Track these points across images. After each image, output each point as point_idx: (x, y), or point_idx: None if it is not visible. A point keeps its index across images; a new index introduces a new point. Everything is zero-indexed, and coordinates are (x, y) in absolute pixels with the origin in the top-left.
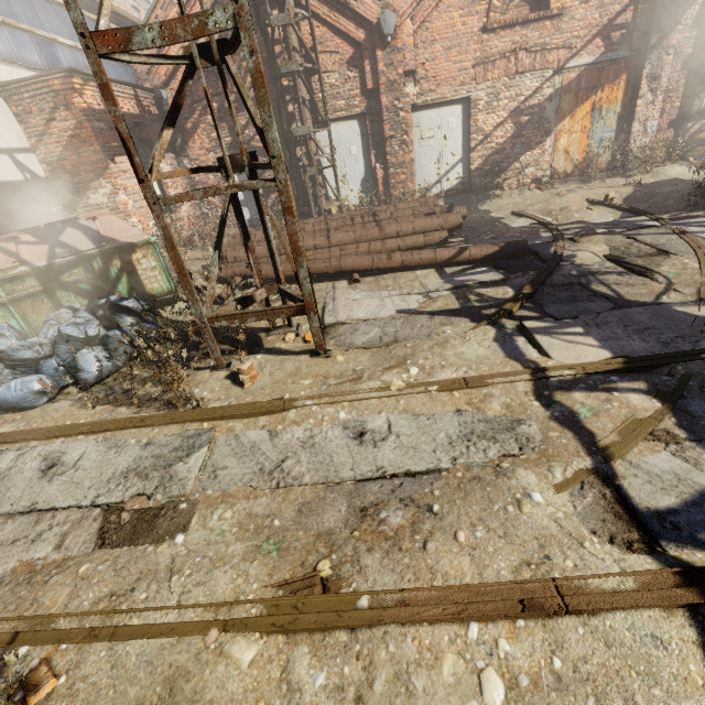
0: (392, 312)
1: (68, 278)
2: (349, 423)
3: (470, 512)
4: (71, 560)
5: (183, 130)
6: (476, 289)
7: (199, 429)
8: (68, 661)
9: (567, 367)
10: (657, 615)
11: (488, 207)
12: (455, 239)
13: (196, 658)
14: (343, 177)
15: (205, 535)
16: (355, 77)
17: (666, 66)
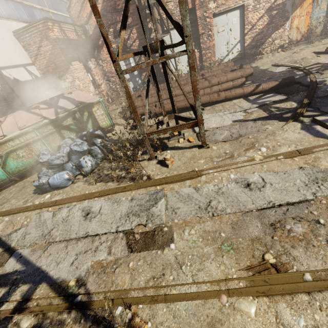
0: (230, 122)
1: (66, 123)
2: (238, 180)
3: None
4: (119, 260)
5: (97, 45)
6: (272, 105)
7: (155, 189)
8: (147, 314)
9: None
10: None
11: (256, 65)
12: (246, 82)
13: (220, 311)
14: (178, 59)
15: (185, 243)
16: None
17: None
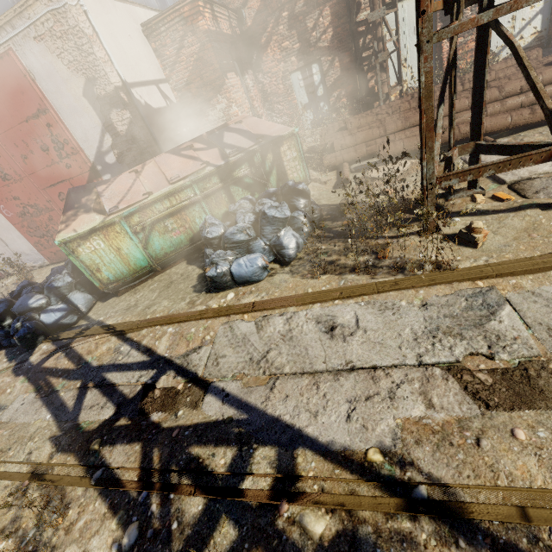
0: None
1: (238, 174)
2: None
3: None
4: (467, 421)
5: (258, 46)
6: None
7: (475, 288)
8: None
9: None
10: None
11: None
12: None
13: None
14: (403, 61)
15: None
16: None
17: None
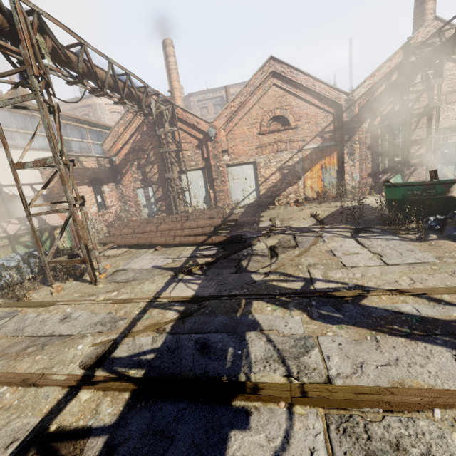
0: (150, 266)
1: (22, 239)
2: (67, 313)
3: (53, 349)
4: None
5: (121, 173)
6: (198, 258)
7: (16, 310)
8: None
9: (168, 297)
10: (58, 389)
11: (265, 214)
12: (225, 231)
13: None
14: (194, 196)
15: None
16: (199, 152)
17: (356, 149)
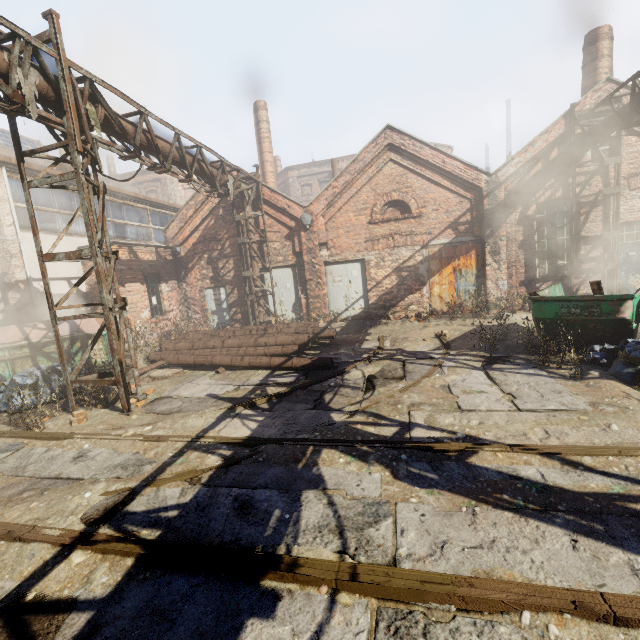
0: (204, 394)
1: (47, 350)
2: (84, 451)
3: (54, 496)
4: None
5: (186, 268)
6: (269, 386)
7: (22, 442)
8: None
9: (214, 437)
10: (48, 547)
11: (374, 331)
12: (314, 352)
13: None
14: (280, 301)
15: None
16: (289, 245)
17: (503, 247)
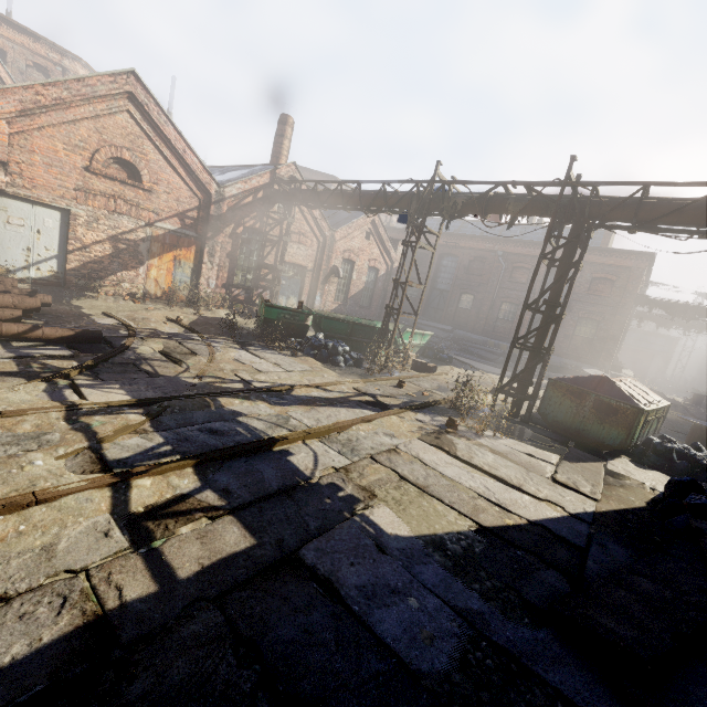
0: None
1: None
2: None
3: None
4: None
5: None
6: (42, 359)
7: None
8: None
9: (97, 403)
10: (94, 491)
11: (82, 304)
12: (34, 321)
13: None
14: None
15: None
16: None
17: (218, 252)
